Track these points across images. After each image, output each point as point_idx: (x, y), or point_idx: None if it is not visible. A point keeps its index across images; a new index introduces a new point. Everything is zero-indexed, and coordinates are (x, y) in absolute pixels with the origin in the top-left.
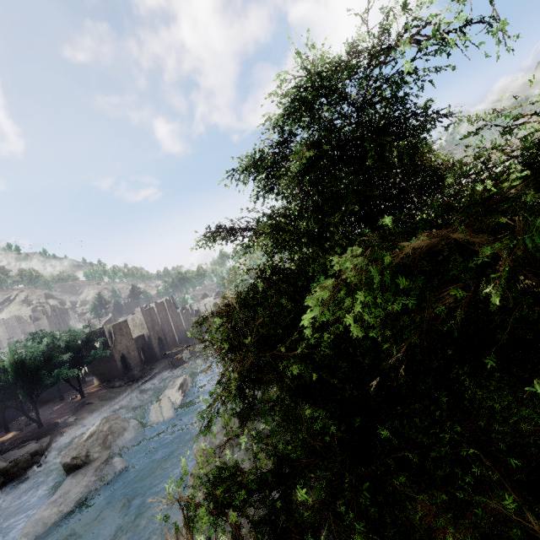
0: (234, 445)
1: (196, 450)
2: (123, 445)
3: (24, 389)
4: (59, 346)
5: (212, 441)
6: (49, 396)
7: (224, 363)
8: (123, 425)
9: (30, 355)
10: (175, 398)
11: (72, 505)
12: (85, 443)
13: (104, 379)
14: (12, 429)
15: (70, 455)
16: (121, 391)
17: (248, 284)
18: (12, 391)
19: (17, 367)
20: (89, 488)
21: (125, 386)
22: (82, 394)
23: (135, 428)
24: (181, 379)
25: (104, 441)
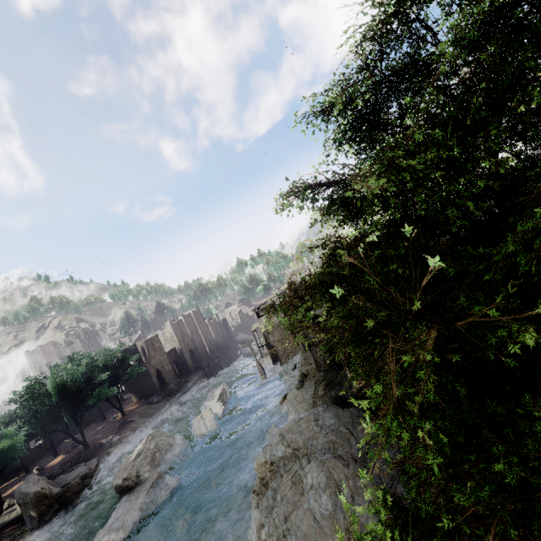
0: (299, 457)
1: (256, 465)
2: (172, 462)
3: (67, 411)
4: (96, 366)
5: (273, 453)
6: (91, 416)
7: (260, 369)
8: (169, 441)
9: (71, 377)
10: (217, 409)
11: (130, 530)
12: (134, 463)
13: (141, 395)
14: (59, 453)
15: (121, 476)
16: (160, 406)
17: (324, 263)
18: (56, 415)
19: (59, 390)
20: (145, 511)
21: (163, 401)
22: (122, 412)
23: (181, 443)
24: (220, 389)
25: (152, 460)
